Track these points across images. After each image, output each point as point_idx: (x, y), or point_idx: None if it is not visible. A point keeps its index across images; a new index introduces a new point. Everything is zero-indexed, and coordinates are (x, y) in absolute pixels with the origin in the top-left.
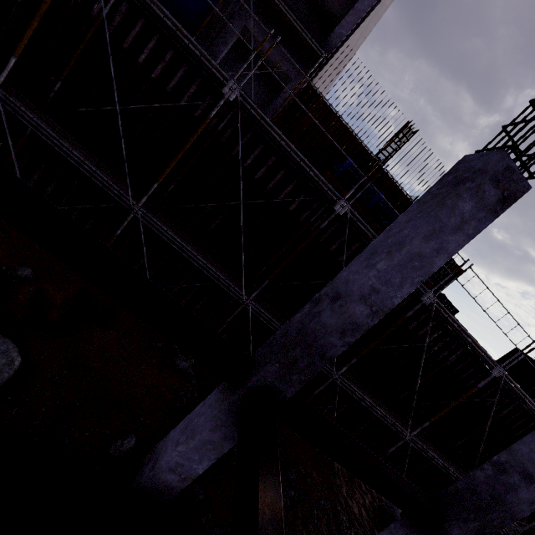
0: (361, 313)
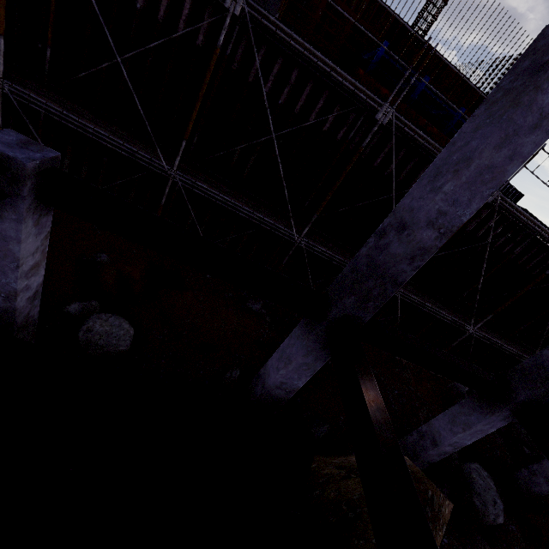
0: (429, 238)
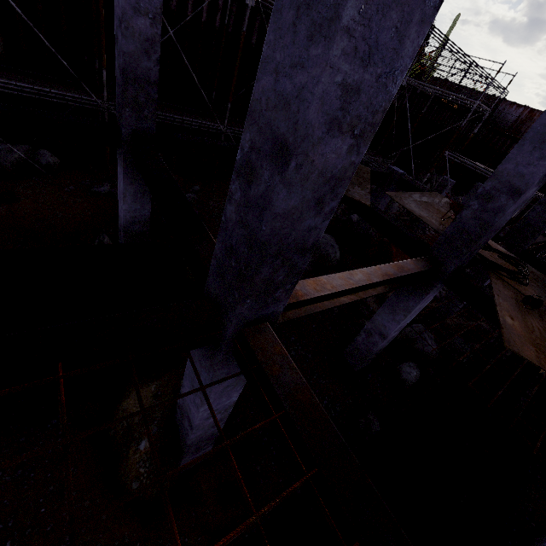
0: (146, 27)
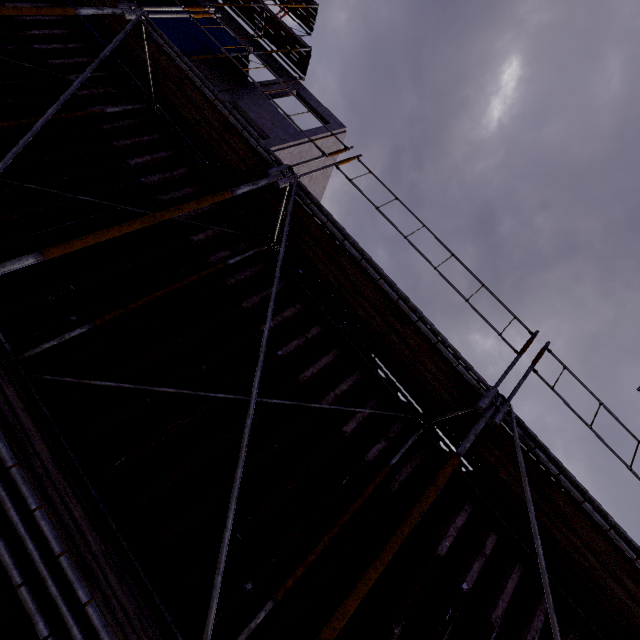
0: None
